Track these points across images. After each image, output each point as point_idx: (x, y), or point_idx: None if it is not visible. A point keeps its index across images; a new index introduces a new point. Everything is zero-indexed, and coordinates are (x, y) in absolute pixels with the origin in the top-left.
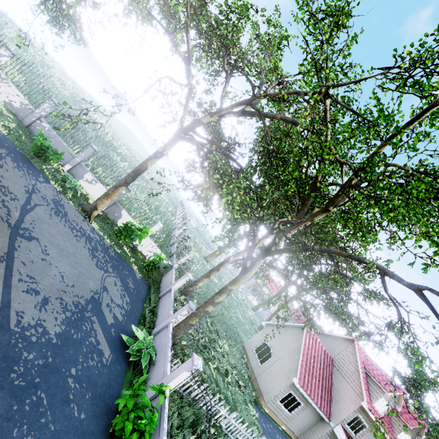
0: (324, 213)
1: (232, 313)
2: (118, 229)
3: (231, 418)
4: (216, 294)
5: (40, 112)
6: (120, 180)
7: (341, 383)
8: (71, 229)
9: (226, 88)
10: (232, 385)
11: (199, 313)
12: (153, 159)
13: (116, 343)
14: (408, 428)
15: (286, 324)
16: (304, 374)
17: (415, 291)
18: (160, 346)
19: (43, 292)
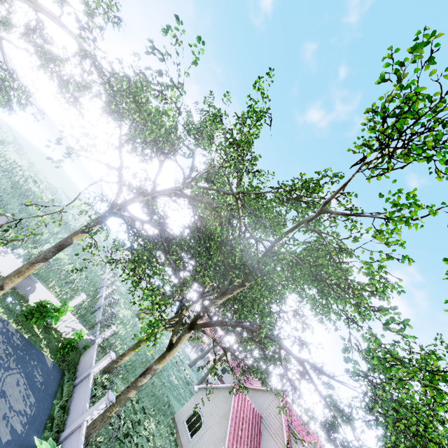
0: (241, 288)
1: (165, 378)
2: (29, 310)
3: None
4: (140, 376)
5: None
6: (38, 256)
7: (268, 441)
8: None
9: (159, 173)
10: None
11: (120, 401)
12: (80, 234)
13: None
14: None
15: (217, 386)
16: (233, 441)
17: (300, 363)
18: None
19: None
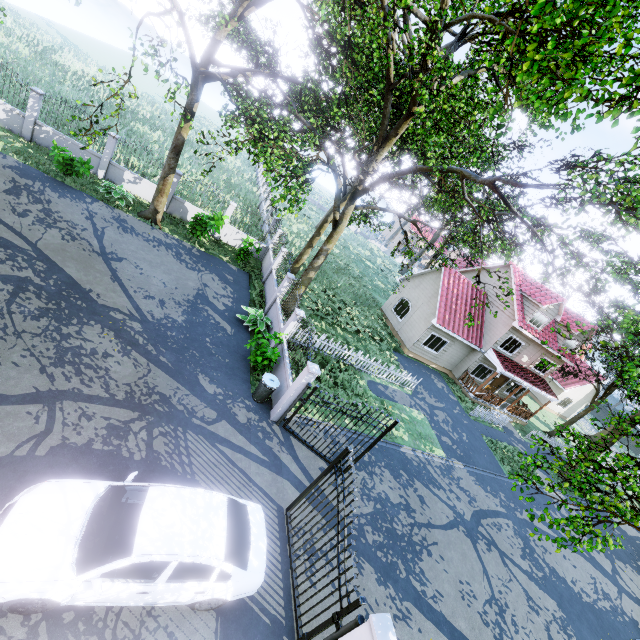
0: (408, 120)
1: (367, 282)
2: (190, 226)
3: (359, 357)
4: (314, 259)
5: (32, 114)
6: (163, 168)
7: (494, 313)
8: (146, 241)
9: None
10: (366, 340)
11: (303, 282)
12: (186, 125)
13: (234, 322)
14: (574, 335)
15: (423, 272)
16: (444, 313)
17: (488, 186)
18: (274, 317)
19: (157, 297)
